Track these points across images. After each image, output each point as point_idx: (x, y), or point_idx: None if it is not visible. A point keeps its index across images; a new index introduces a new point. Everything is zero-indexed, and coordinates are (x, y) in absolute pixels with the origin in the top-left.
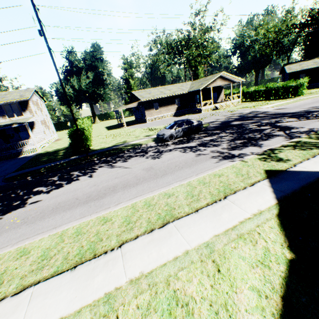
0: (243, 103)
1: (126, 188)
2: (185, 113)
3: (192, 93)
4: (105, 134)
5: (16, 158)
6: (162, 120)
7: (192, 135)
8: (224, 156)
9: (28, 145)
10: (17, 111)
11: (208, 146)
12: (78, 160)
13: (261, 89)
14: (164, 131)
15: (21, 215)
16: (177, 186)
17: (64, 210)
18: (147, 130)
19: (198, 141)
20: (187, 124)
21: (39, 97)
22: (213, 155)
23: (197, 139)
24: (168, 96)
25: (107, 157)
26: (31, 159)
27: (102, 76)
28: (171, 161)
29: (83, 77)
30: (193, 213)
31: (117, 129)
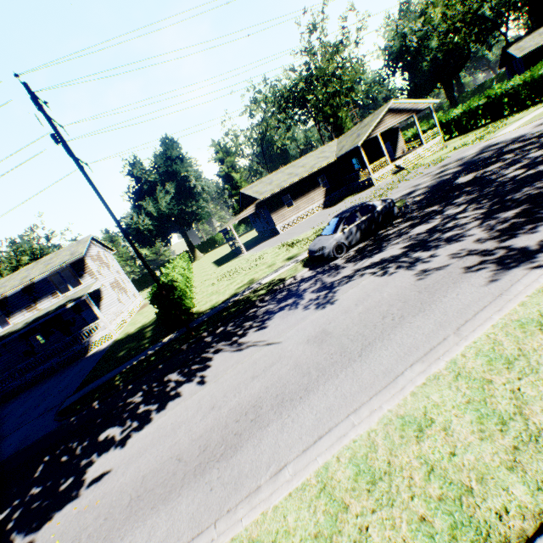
0: (449, 142)
1: (284, 408)
2: (341, 196)
3: (344, 158)
4: (215, 276)
5: (83, 358)
6: (306, 222)
7: (380, 231)
8: (497, 259)
9: (97, 331)
10: (74, 279)
11: (434, 246)
12: (175, 343)
13: (478, 105)
14: (322, 241)
15: (69, 527)
16: (424, 383)
17: (152, 504)
18: (285, 247)
19: (403, 241)
20: (363, 214)
21: (101, 247)
22: (464, 265)
23: (397, 236)
24: (304, 178)
25: (226, 324)
26: (103, 357)
27: (188, 183)
28: (364, 305)
29: (161, 193)
30: None
31: (232, 261)
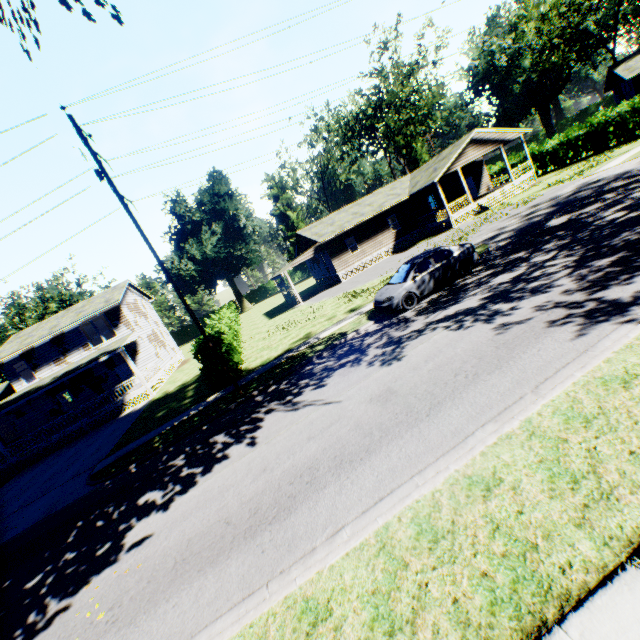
0: (542, 178)
1: (343, 470)
2: (415, 240)
3: (418, 195)
4: (267, 329)
5: (116, 419)
6: (372, 269)
7: (457, 280)
8: (586, 312)
9: (132, 388)
10: (107, 329)
11: (517, 298)
12: (221, 402)
13: (578, 135)
14: (389, 290)
15: (109, 591)
16: (495, 442)
17: (199, 566)
18: (348, 297)
19: (482, 292)
20: (437, 261)
21: (138, 294)
22: (549, 319)
23: (476, 286)
24: (371, 218)
25: (278, 382)
26: (139, 418)
27: (237, 223)
28: (435, 362)
29: (206, 234)
30: (626, 569)
31: (286, 313)
